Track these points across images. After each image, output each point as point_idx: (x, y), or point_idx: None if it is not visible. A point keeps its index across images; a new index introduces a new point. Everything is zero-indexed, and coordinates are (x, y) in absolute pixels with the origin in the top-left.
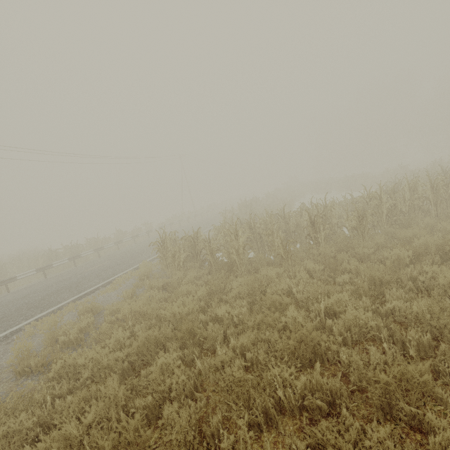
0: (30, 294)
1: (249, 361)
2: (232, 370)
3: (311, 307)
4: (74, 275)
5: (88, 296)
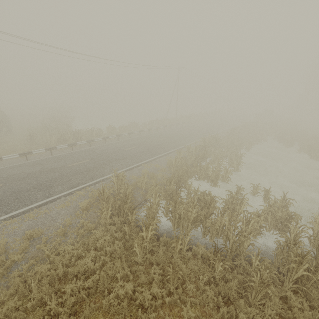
0: (28, 177)
1: None
2: None
3: None
4: (60, 168)
5: (50, 203)
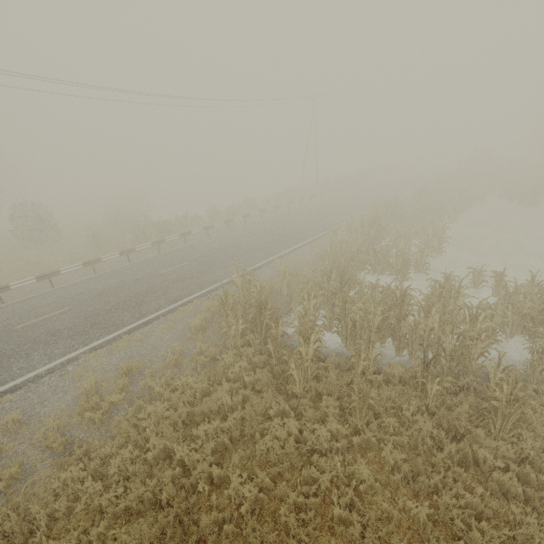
0: (104, 294)
1: None
2: None
3: None
4: (147, 277)
5: (145, 327)
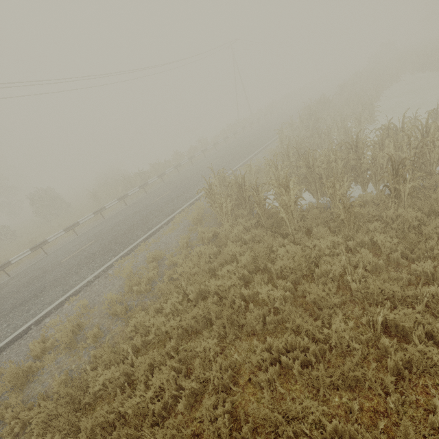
0: (116, 226)
1: (283, 363)
2: (264, 375)
3: (367, 307)
4: (144, 208)
5: (155, 235)
